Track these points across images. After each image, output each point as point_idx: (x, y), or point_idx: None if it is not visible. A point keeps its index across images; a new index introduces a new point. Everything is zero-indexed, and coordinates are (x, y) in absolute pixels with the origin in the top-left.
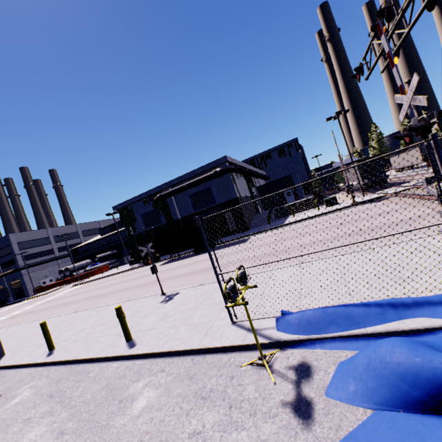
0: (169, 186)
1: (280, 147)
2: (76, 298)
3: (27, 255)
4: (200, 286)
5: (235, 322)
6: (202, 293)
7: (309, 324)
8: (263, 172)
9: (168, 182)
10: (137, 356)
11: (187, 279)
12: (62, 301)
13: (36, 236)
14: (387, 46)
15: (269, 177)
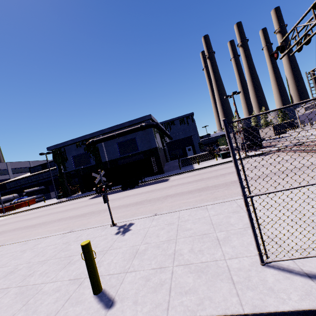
0: (101, 134)
1: (181, 117)
2: (1, 229)
3: None
4: (156, 216)
5: (267, 263)
6: (167, 224)
7: None
8: (169, 133)
9: (100, 130)
10: None
11: (129, 210)
12: None
13: None
14: None
15: (172, 137)
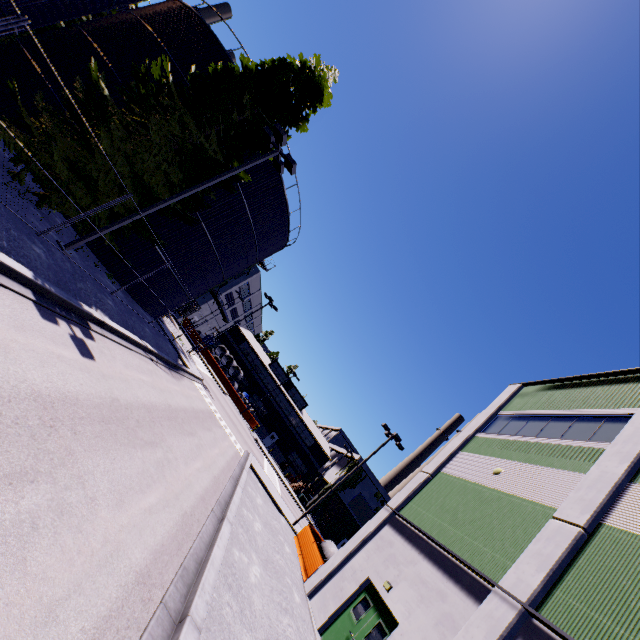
0: None
1: None
2: None
3: (231, 292)
4: None
5: None
6: None
7: None
8: None
9: None
10: None
11: None
12: None
13: (253, 287)
14: None
15: None
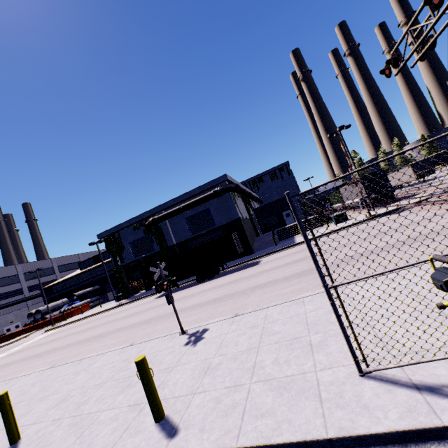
0: (163, 209)
1: (272, 170)
2: (50, 346)
3: None
4: (237, 318)
5: (367, 373)
6: (249, 327)
7: None
8: (257, 195)
9: (162, 205)
10: None
11: (205, 310)
12: (31, 352)
13: (2, 274)
14: None
15: (263, 200)
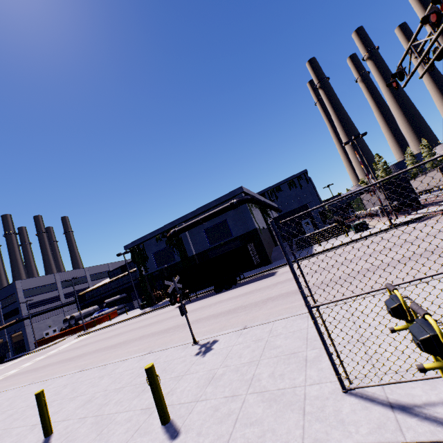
0: (183, 221)
1: (290, 179)
2: (81, 351)
3: (32, 304)
4: (245, 330)
5: (350, 390)
6: (254, 340)
7: None
8: (275, 204)
9: (182, 217)
10: None
11: (218, 321)
12: (65, 355)
13: (43, 282)
14: None
15: (281, 209)
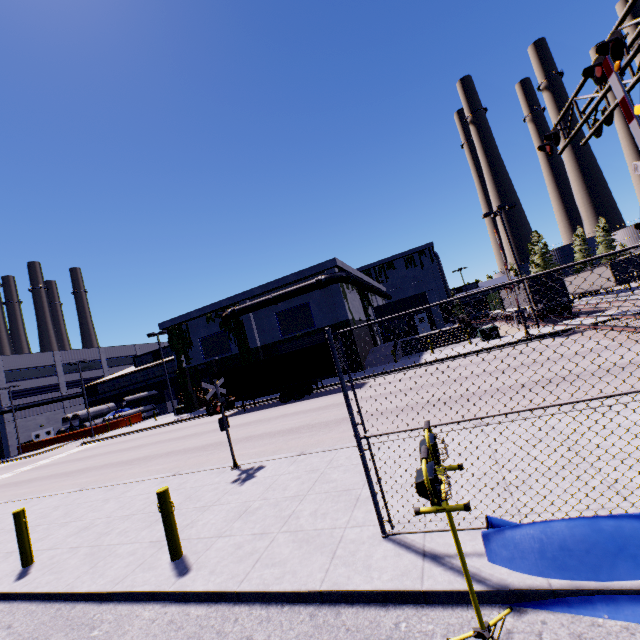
0: (247, 298)
1: (408, 254)
2: (84, 464)
3: (17, 391)
4: (301, 457)
5: (390, 535)
6: (308, 470)
7: (565, 553)
8: (383, 287)
9: (246, 292)
10: (192, 596)
11: (273, 442)
12: (61, 468)
13: (35, 362)
14: (622, 90)
15: (391, 295)
